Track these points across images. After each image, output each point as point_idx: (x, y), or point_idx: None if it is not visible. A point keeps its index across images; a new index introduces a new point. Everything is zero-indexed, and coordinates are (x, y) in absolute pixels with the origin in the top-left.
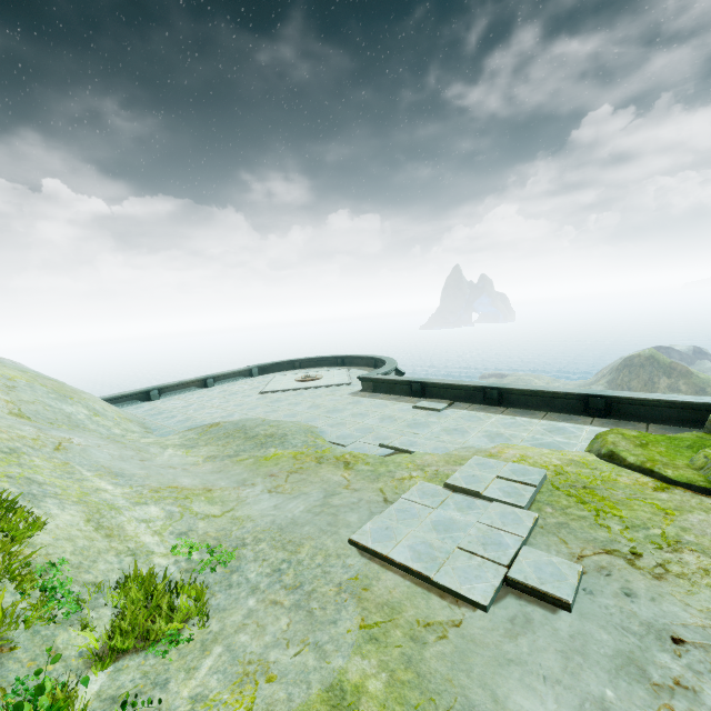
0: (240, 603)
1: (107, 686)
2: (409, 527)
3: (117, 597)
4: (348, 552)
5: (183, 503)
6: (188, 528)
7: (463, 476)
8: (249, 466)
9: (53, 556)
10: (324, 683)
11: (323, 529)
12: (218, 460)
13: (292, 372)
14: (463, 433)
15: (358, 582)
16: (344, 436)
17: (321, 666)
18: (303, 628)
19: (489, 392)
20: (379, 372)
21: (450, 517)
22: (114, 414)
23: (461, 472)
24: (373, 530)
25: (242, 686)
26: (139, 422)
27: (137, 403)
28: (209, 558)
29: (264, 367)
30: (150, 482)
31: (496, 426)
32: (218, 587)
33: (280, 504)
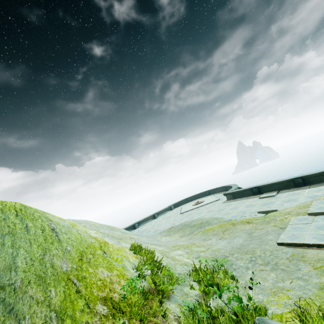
0: (245, 273)
1: (215, 304)
2: (304, 232)
3: (192, 277)
4: (280, 248)
5: (188, 248)
6: (197, 255)
7: (315, 208)
8: (201, 234)
9: (162, 264)
10: (316, 288)
11: (259, 244)
12: (186, 236)
13: (188, 203)
14: (295, 200)
15: (296, 256)
16: (234, 216)
17: (308, 283)
18: (285, 274)
19: (296, 180)
20: (232, 189)
21: (323, 223)
22: (130, 233)
23: (312, 207)
24: (286, 237)
25: (276, 294)
26: (138, 235)
27: (131, 231)
28: (216, 262)
29: (175, 204)
30: (168, 245)
31: (310, 193)
32: (229, 270)
33: (229, 242)
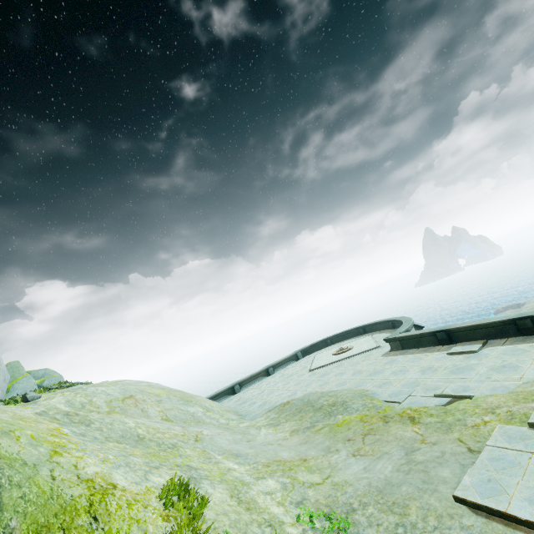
0: None
1: None
2: (513, 476)
3: None
4: (458, 511)
5: (290, 474)
6: (301, 497)
7: None
8: (326, 434)
9: (219, 529)
10: None
11: (420, 487)
12: (300, 432)
13: (327, 349)
14: (515, 368)
15: None
16: (395, 393)
17: None
18: None
19: (520, 323)
20: (400, 331)
21: None
22: (218, 408)
23: None
24: (475, 484)
25: None
26: (234, 411)
27: (227, 397)
28: (329, 525)
29: (305, 349)
30: (260, 459)
31: None
32: None
33: (368, 466)
